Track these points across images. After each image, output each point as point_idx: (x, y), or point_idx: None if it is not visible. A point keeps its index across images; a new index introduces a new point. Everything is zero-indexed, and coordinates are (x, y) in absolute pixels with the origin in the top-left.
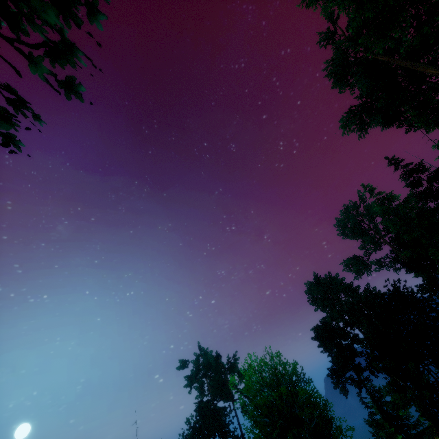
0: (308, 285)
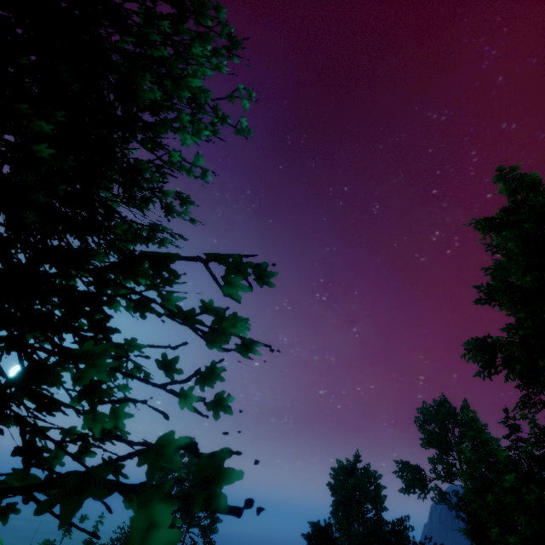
0: (339, 464)
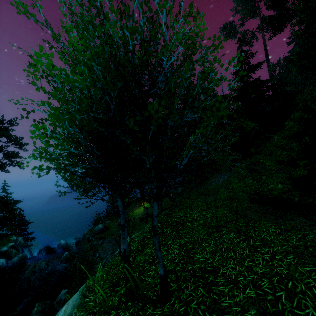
0: None
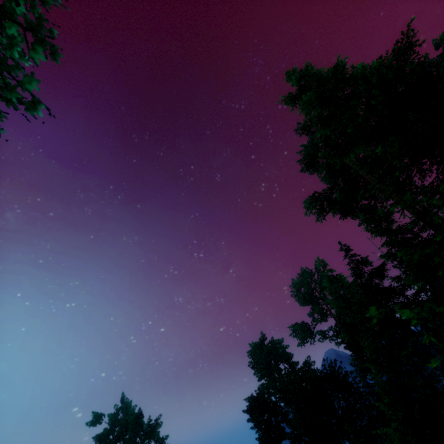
0: (252, 346)
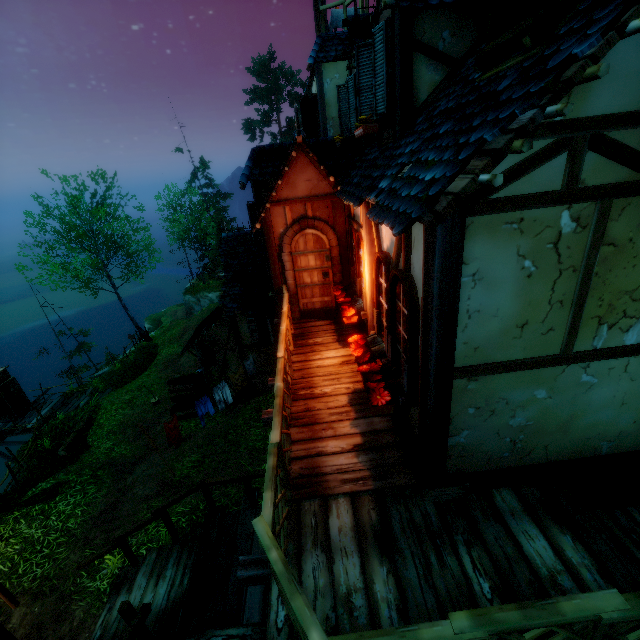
0: None
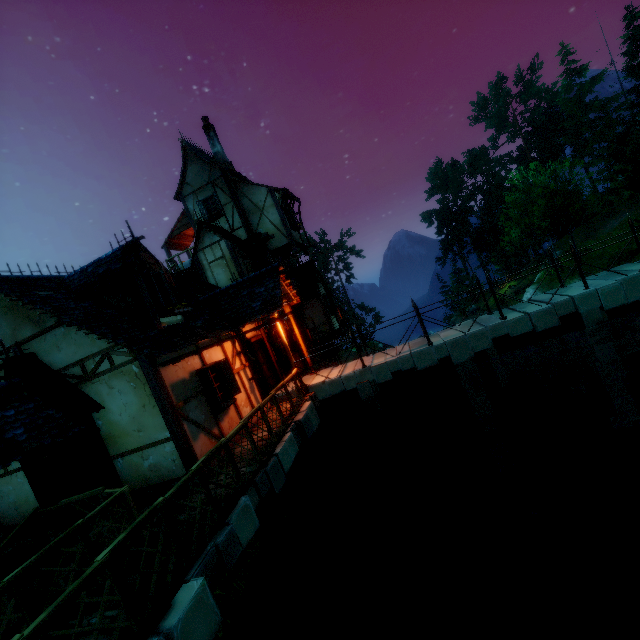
0: (434, 170)
